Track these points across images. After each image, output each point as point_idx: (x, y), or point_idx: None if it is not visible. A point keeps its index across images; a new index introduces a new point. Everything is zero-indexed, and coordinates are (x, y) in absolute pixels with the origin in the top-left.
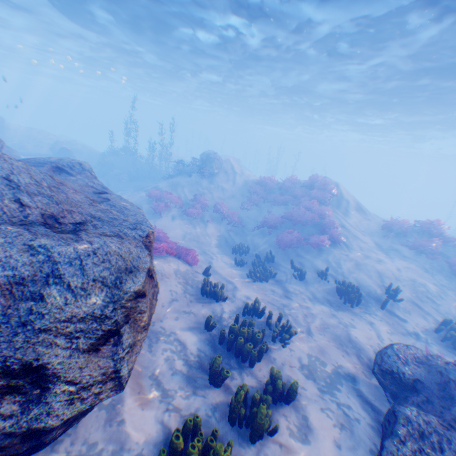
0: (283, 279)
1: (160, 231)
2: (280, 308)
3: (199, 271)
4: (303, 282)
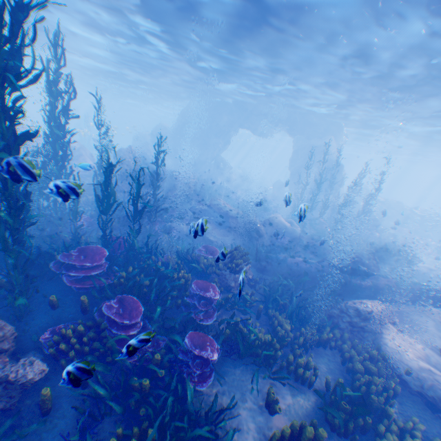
0: None
1: None
2: None
3: None
4: None
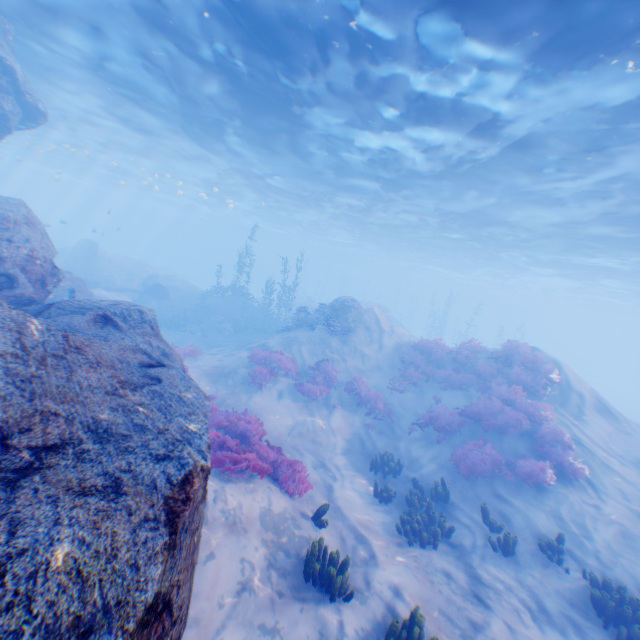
0: (468, 546)
1: (254, 419)
2: (469, 639)
3: (306, 509)
4: (511, 561)
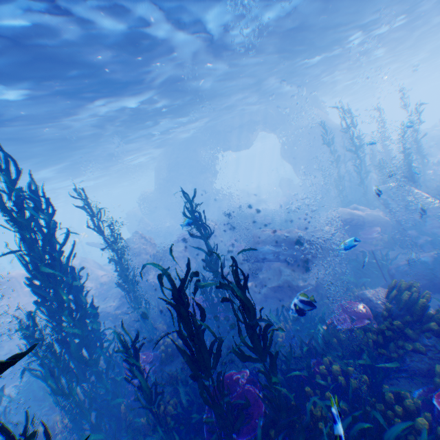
0: None
1: None
2: None
3: None
4: None
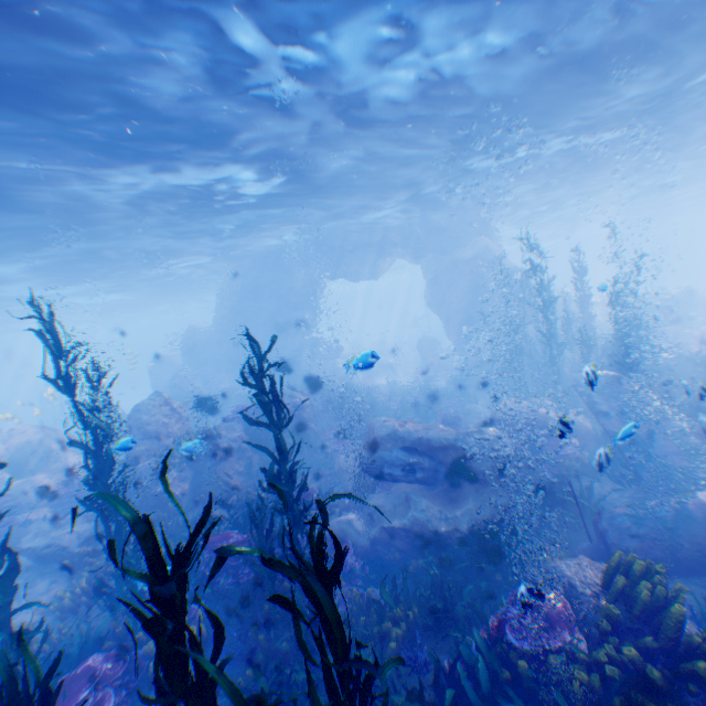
0: None
1: None
2: None
3: None
4: None
